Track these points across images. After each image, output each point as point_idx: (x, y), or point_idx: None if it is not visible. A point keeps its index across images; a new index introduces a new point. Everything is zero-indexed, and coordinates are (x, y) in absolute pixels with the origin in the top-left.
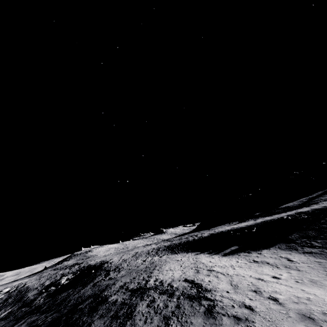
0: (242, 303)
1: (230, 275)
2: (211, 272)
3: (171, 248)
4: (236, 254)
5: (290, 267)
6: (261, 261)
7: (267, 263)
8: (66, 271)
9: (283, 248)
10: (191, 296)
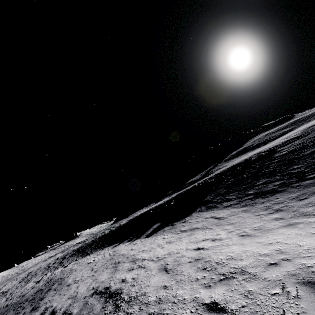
0: (199, 303)
1: (160, 257)
2: (134, 263)
3: (82, 250)
4: (160, 230)
5: (222, 224)
6: (190, 229)
7: (197, 228)
8: None
9: (204, 209)
10: None
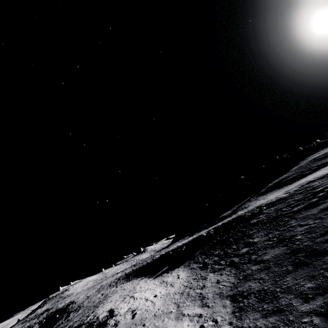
0: (117, 322)
1: (137, 299)
2: (130, 299)
3: (129, 275)
4: (161, 275)
5: (172, 284)
6: (165, 281)
7: (166, 282)
8: (33, 322)
9: (186, 265)
10: (100, 324)
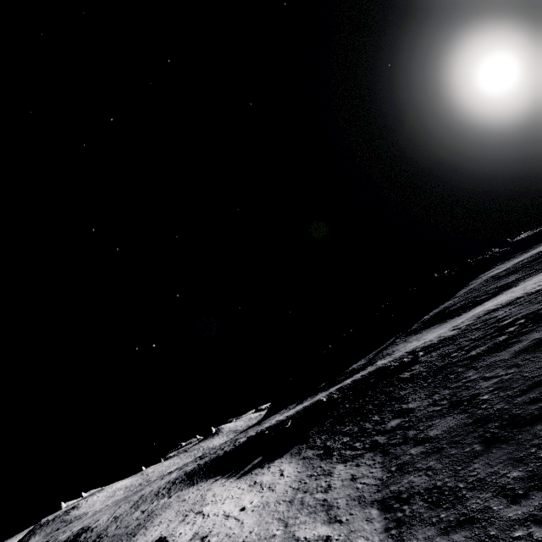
0: None
1: (209, 516)
2: (196, 516)
3: (192, 476)
4: (251, 472)
5: (271, 487)
6: (259, 482)
7: (261, 484)
8: None
9: (294, 453)
10: None
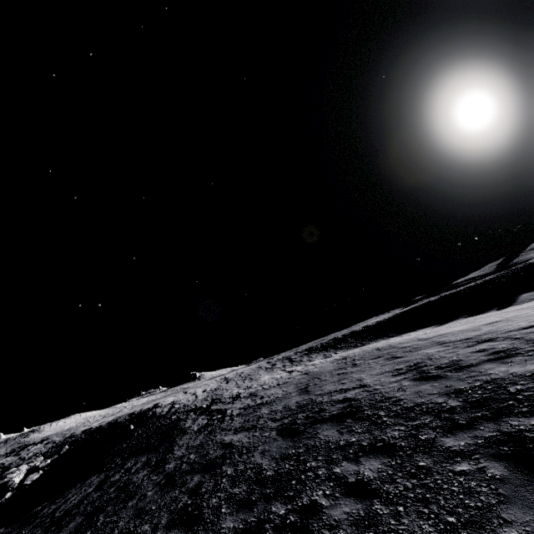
0: None
1: None
2: None
3: (327, 347)
4: None
5: None
6: None
7: None
8: (8, 460)
9: None
10: None
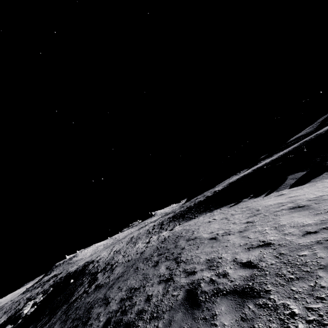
0: None
1: None
2: None
3: (181, 216)
4: (324, 174)
5: None
6: None
7: None
8: (35, 292)
9: None
10: None
